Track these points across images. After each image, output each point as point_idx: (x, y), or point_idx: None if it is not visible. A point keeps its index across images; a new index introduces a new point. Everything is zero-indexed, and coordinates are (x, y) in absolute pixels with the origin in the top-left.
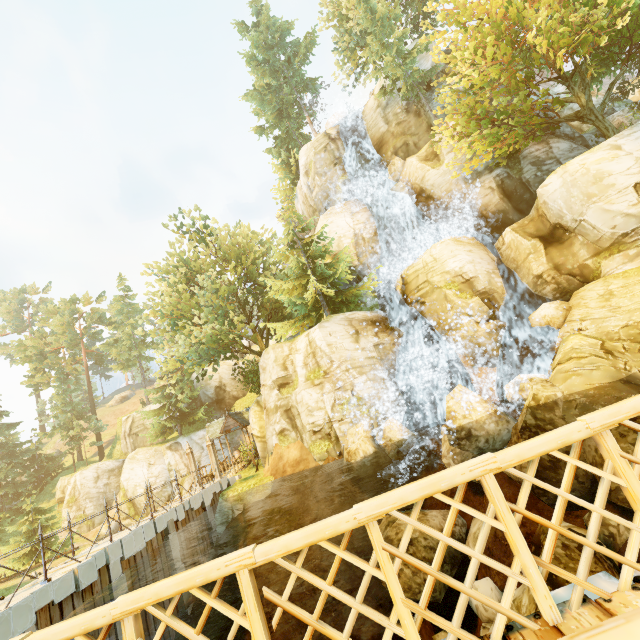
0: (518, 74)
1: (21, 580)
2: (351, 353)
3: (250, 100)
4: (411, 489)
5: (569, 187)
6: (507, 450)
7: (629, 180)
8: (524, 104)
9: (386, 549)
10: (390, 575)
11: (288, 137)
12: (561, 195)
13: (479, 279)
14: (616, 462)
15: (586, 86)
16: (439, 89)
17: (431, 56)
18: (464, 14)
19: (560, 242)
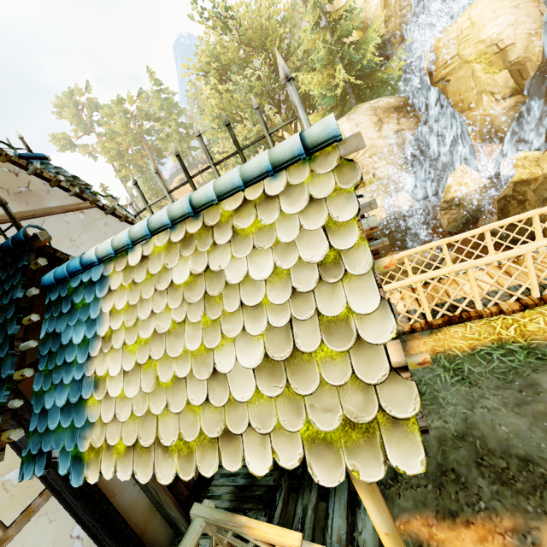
0: None
1: None
2: (374, 142)
3: None
4: (419, 248)
5: None
6: (452, 237)
7: None
8: None
9: (408, 263)
10: (409, 269)
11: None
12: None
13: (515, 47)
14: (487, 240)
15: None
16: None
17: None
18: None
19: None
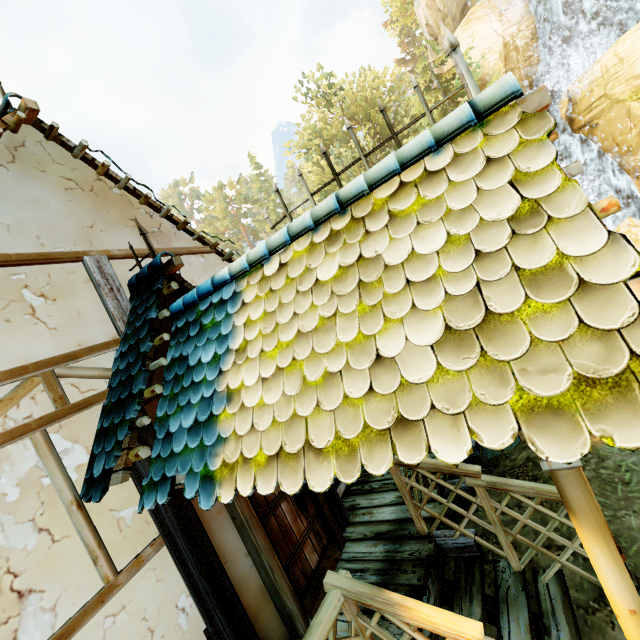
0: None
1: None
2: None
3: None
4: None
5: None
6: None
7: None
8: None
9: None
10: None
11: None
12: None
13: None
14: None
15: None
16: None
17: None
18: None
19: None
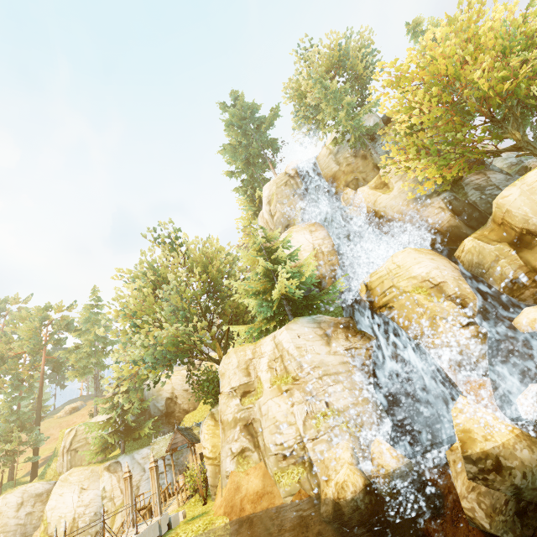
0: (456, 118)
1: None
2: (322, 357)
3: (224, 154)
4: None
5: (533, 195)
6: None
7: None
8: (466, 138)
9: None
10: None
11: (253, 180)
12: (525, 202)
13: (448, 284)
14: None
15: (520, 124)
16: (383, 138)
17: (372, 119)
18: (404, 80)
19: (528, 248)
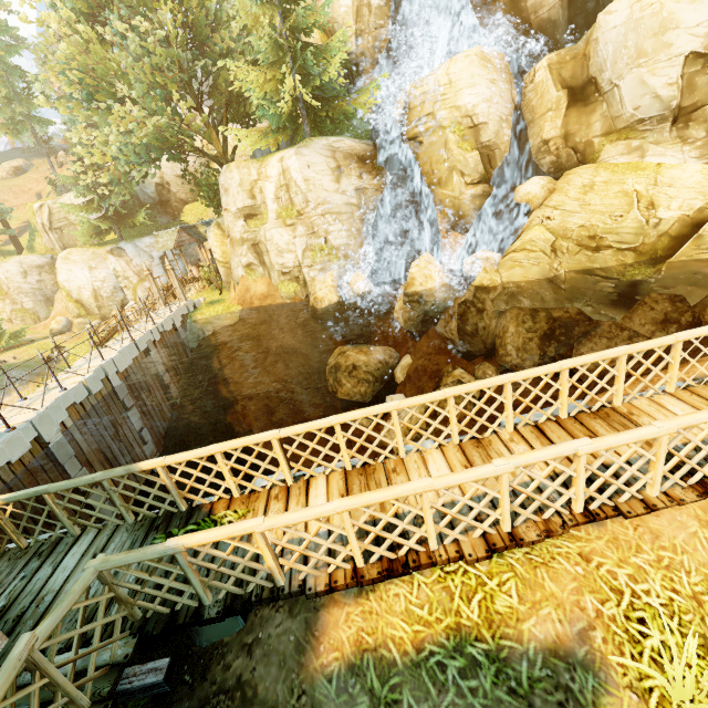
0: None
1: (44, 391)
2: (330, 195)
3: None
4: (358, 414)
5: (630, 29)
6: (407, 401)
7: (688, 45)
8: None
9: (342, 434)
10: (342, 442)
11: None
12: (617, 38)
13: (488, 127)
14: (450, 409)
15: None
16: None
17: None
18: None
19: (586, 103)
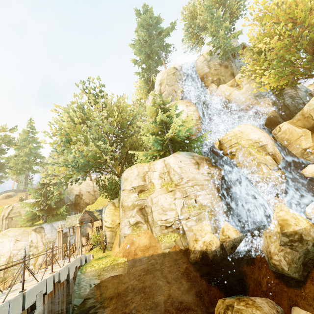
0: (293, 50)
1: None
2: (194, 175)
3: (133, 48)
4: None
5: None
6: None
7: None
8: (297, 63)
9: None
10: None
11: (149, 70)
12: None
13: (269, 146)
14: None
15: None
16: (241, 56)
17: (236, 43)
18: (268, 17)
19: None
